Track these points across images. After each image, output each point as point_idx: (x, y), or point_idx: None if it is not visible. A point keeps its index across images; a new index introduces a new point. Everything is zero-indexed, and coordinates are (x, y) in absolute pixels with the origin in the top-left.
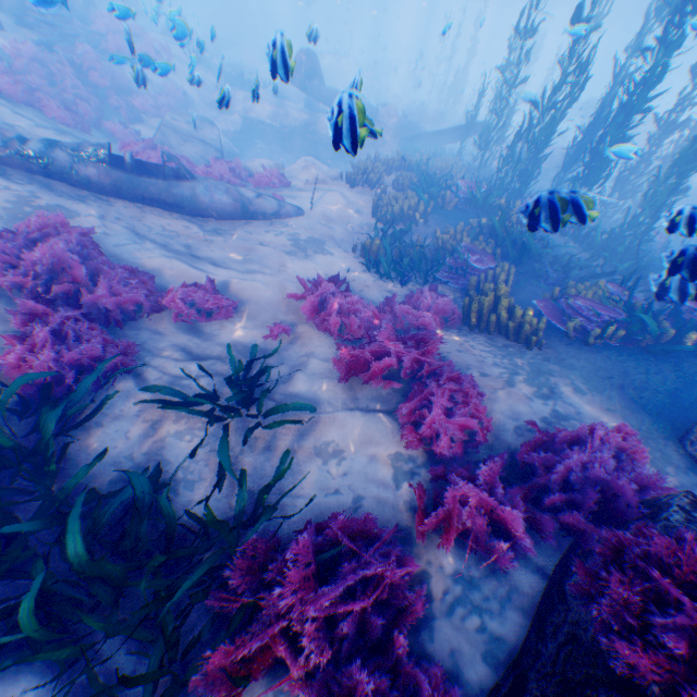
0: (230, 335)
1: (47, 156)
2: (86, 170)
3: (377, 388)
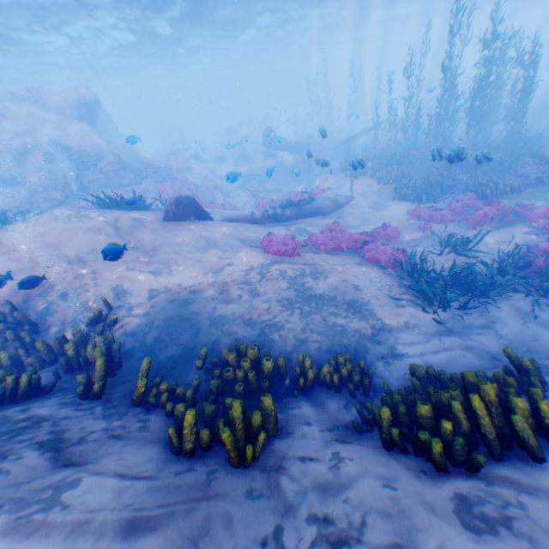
0: (410, 239)
1: (273, 212)
2: (286, 212)
3: (488, 226)
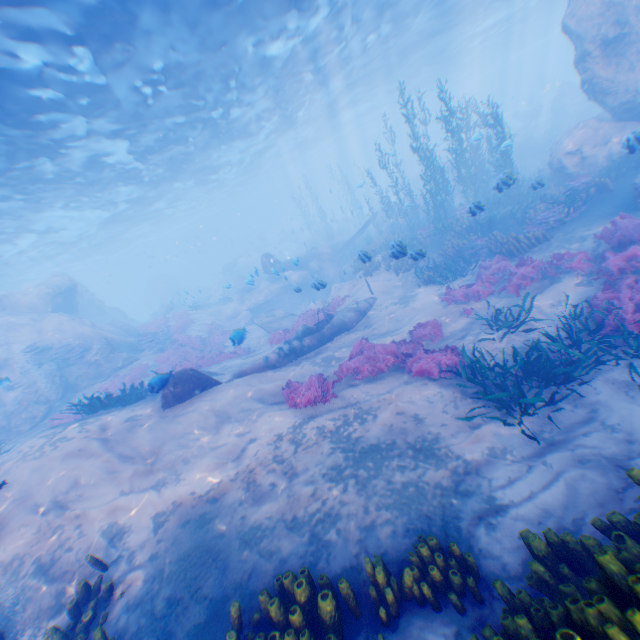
0: (454, 328)
1: (292, 348)
2: (306, 342)
3: (532, 287)
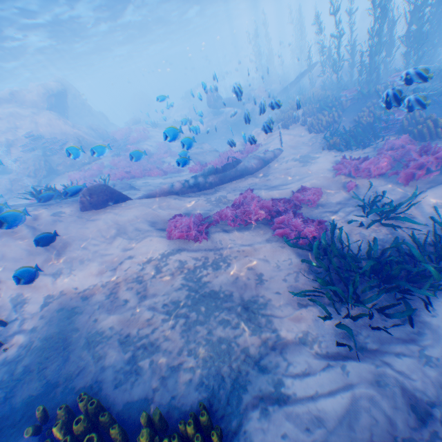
0: (332, 200)
1: (196, 182)
2: (209, 180)
3: (425, 179)
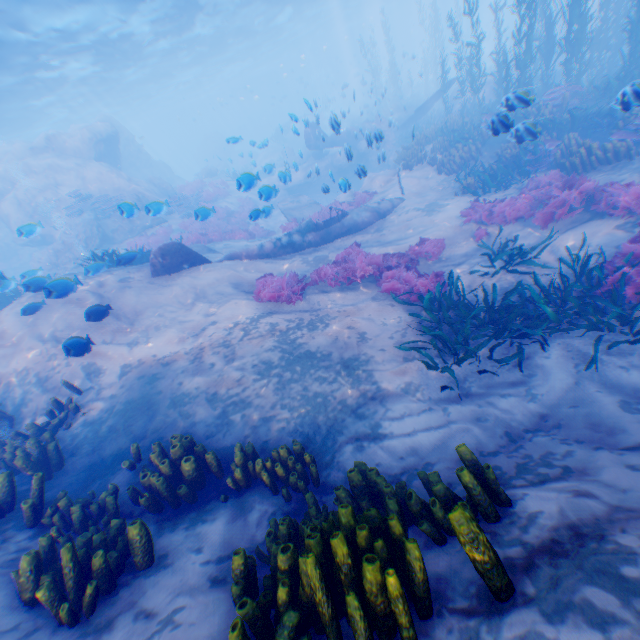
0: (457, 252)
1: (290, 240)
2: (306, 237)
3: (567, 220)
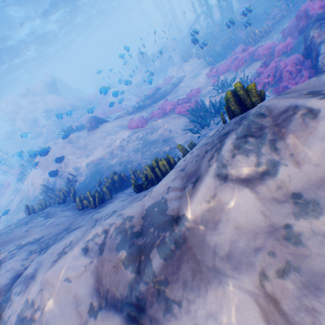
0: (206, 91)
1: (139, 105)
2: (145, 102)
3: (244, 66)
